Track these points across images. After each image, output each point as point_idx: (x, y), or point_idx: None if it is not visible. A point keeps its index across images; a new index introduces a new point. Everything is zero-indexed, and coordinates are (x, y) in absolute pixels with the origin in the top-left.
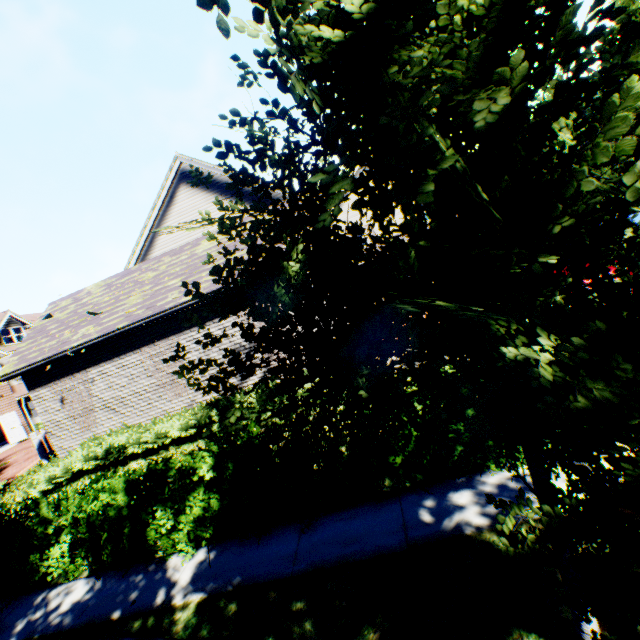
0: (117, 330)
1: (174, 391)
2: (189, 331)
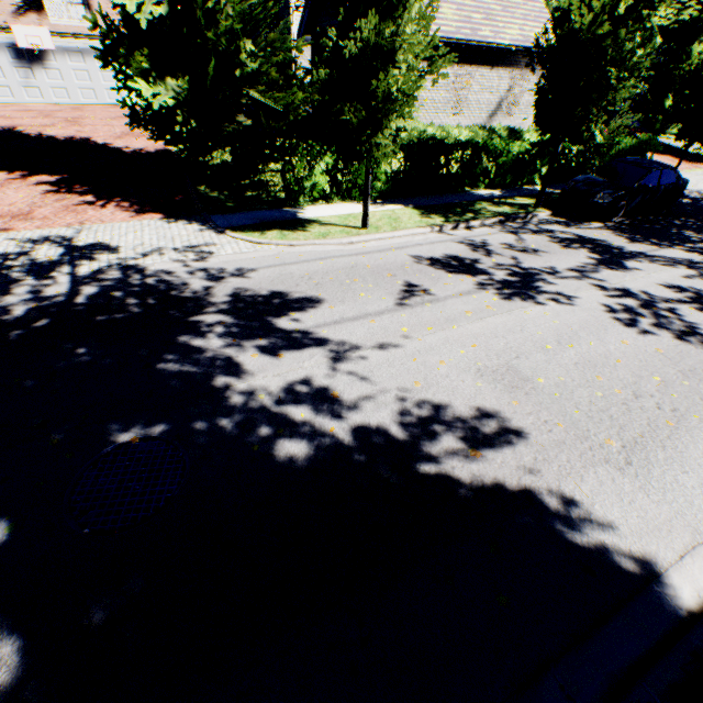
0: (454, 40)
1: (454, 111)
2: (483, 68)
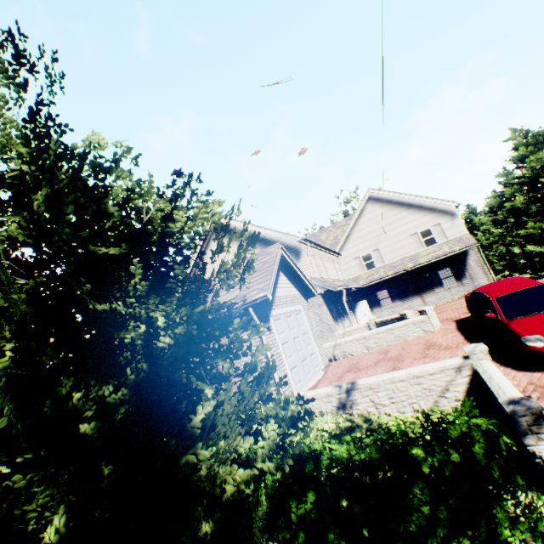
0: None
1: None
2: None
